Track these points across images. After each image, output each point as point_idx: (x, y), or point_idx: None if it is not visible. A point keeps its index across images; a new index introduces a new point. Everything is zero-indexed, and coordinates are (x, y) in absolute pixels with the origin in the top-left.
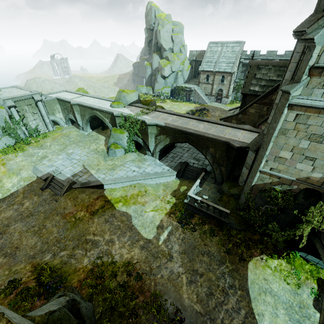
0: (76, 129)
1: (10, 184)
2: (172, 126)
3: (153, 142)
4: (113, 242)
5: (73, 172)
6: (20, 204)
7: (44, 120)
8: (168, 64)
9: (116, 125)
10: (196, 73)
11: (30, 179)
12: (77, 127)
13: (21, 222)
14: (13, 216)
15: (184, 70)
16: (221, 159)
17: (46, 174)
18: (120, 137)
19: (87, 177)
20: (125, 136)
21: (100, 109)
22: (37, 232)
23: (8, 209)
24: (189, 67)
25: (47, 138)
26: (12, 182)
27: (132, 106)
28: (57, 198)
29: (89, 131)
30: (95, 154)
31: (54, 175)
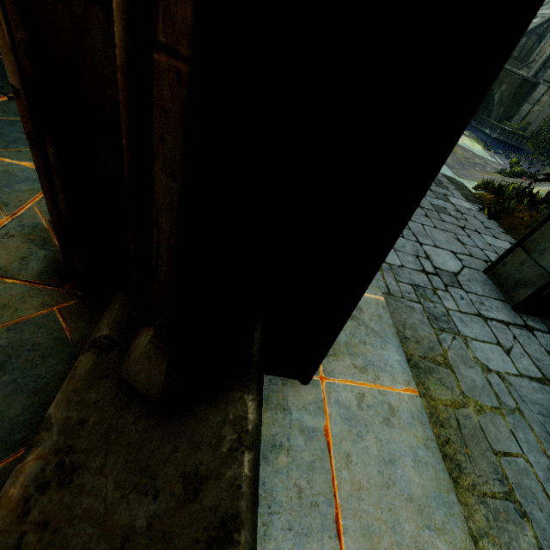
0: None
1: None
2: None
3: None
4: (488, 163)
5: None
6: None
7: None
8: None
9: None
10: None
11: None
12: None
13: None
14: None
15: None
16: (507, 98)
17: None
18: None
19: None
20: None
21: None
22: None
23: None
24: None
25: None
26: None
27: None
28: None
29: None
30: None
31: None
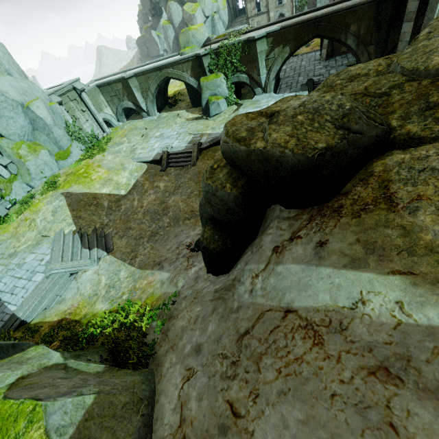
0: (138, 121)
1: (124, 179)
2: (291, 22)
3: (263, 67)
4: None
5: (186, 142)
6: (154, 188)
7: (96, 120)
8: (197, 6)
9: (202, 74)
10: (236, 10)
11: (141, 168)
12: (136, 119)
13: (174, 195)
14: (160, 196)
15: (219, 9)
16: (368, 34)
17: (157, 155)
18: (217, 83)
19: (209, 137)
20: (223, 80)
21: (173, 60)
22: (200, 194)
23: (146, 196)
24: (225, 3)
25: (112, 140)
26: (125, 177)
27: (208, 45)
28: (192, 165)
29: (157, 115)
30: (191, 122)
31: (168, 151)
